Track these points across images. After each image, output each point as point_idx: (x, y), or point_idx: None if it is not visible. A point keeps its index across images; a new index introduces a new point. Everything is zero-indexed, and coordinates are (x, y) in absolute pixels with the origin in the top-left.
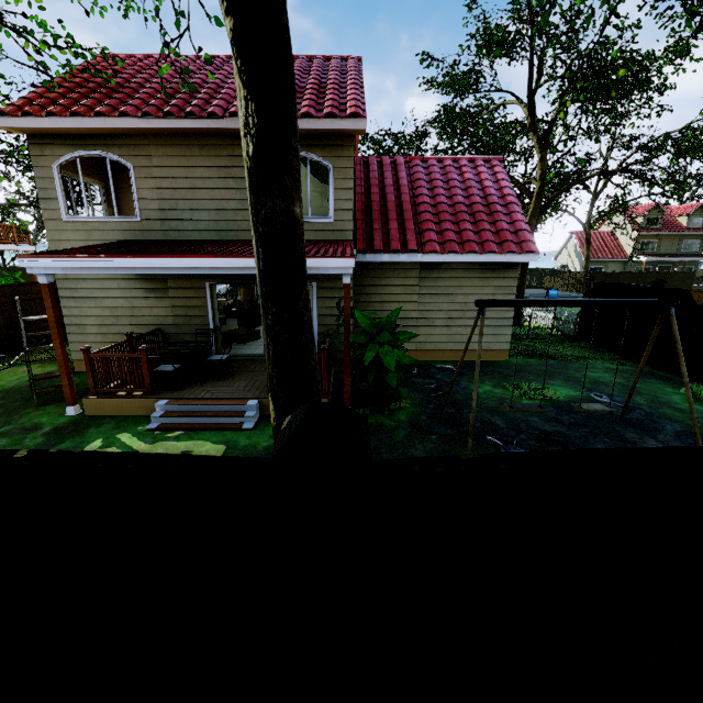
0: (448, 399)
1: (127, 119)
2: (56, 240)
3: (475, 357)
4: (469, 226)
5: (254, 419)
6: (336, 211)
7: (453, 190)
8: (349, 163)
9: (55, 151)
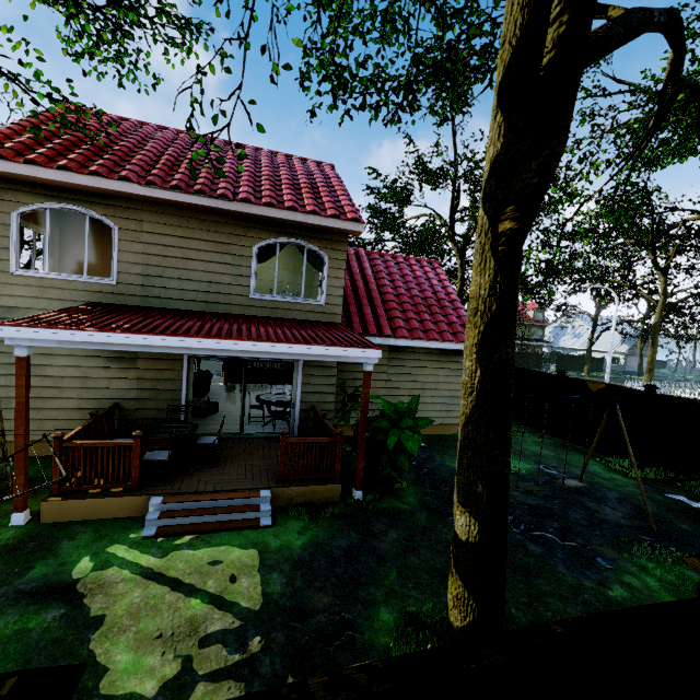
0: (437, 476)
1: (128, 184)
2: None
3: (431, 431)
4: (428, 317)
5: (270, 512)
6: (328, 296)
7: (409, 284)
8: (343, 256)
9: (19, 197)
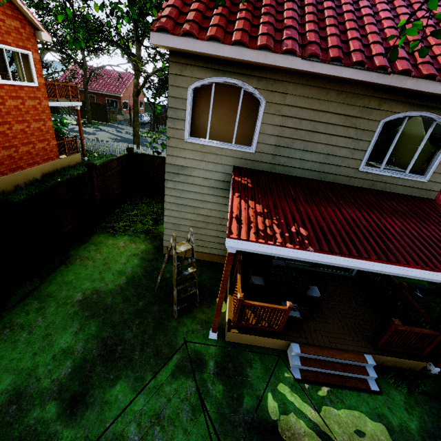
0: None
1: (291, 57)
2: (173, 155)
3: None
4: None
5: (375, 377)
6: (434, 173)
7: None
8: None
9: (194, 72)
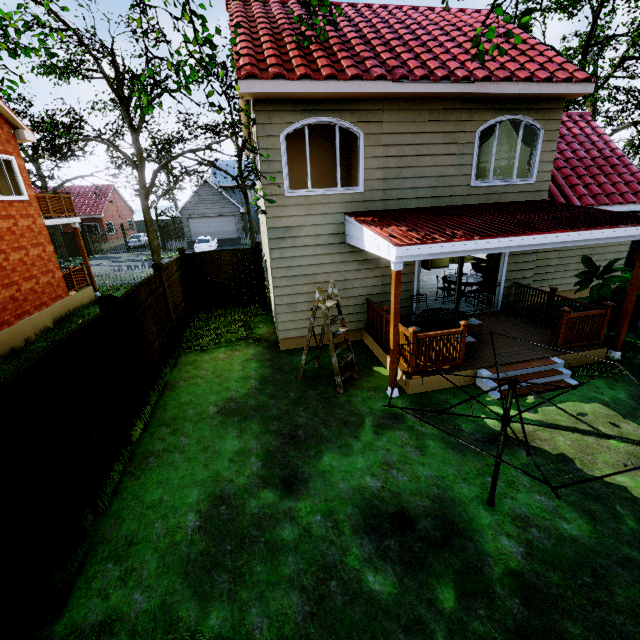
0: None
1: (383, 82)
2: (275, 217)
3: None
4: (605, 180)
5: (569, 375)
6: (538, 173)
7: (572, 145)
8: (557, 125)
9: (284, 118)
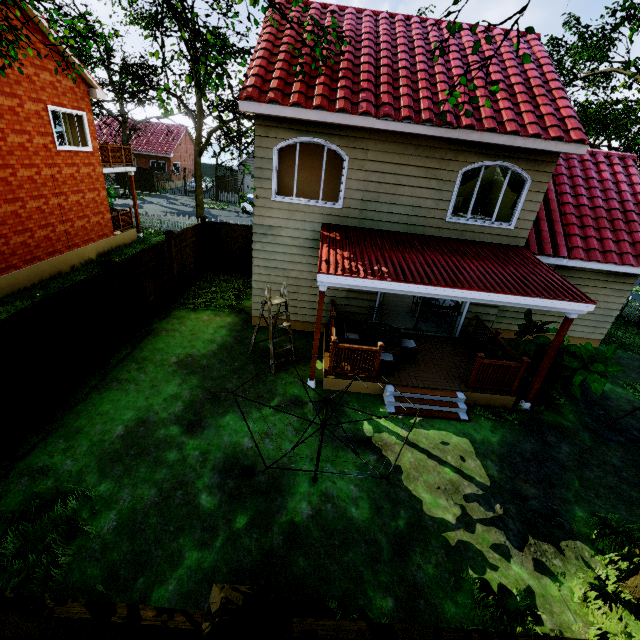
0: (588, 397)
1: (367, 118)
2: (261, 215)
3: (571, 342)
4: (610, 235)
5: (465, 410)
6: (518, 220)
7: (593, 191)
8: (547, 178)
9: (279, 134)
